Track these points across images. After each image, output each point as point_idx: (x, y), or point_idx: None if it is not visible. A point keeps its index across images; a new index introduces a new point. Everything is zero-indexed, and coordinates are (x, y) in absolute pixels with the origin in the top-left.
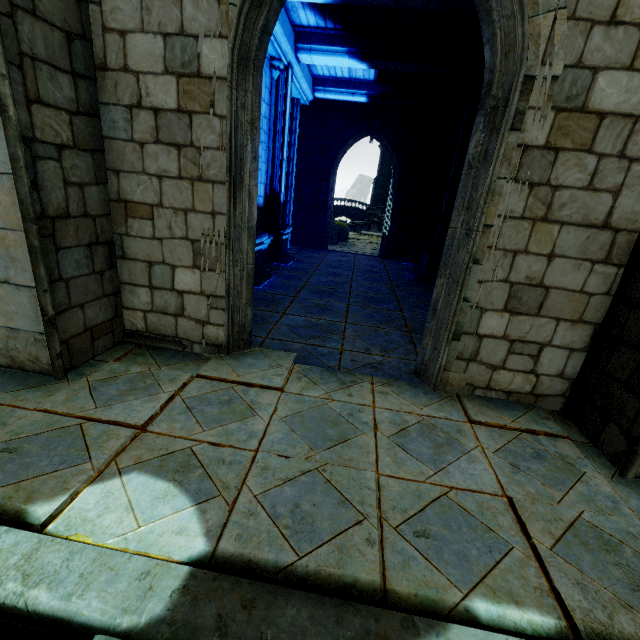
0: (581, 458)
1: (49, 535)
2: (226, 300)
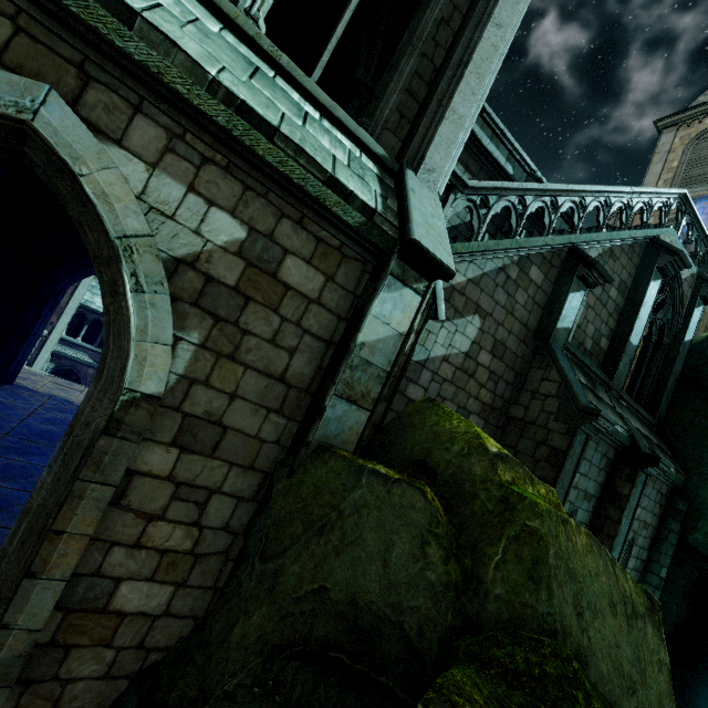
0: None
1: None
2: None
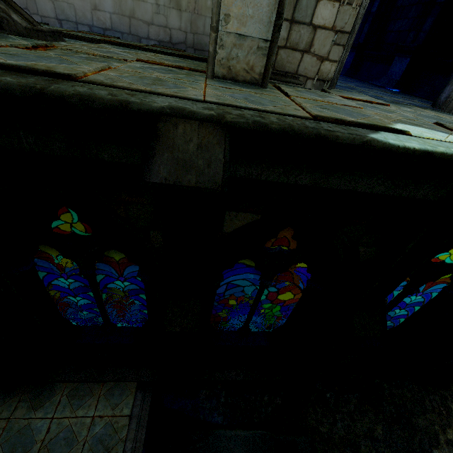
0: None
1: (416, 137)
2: (350, 36)
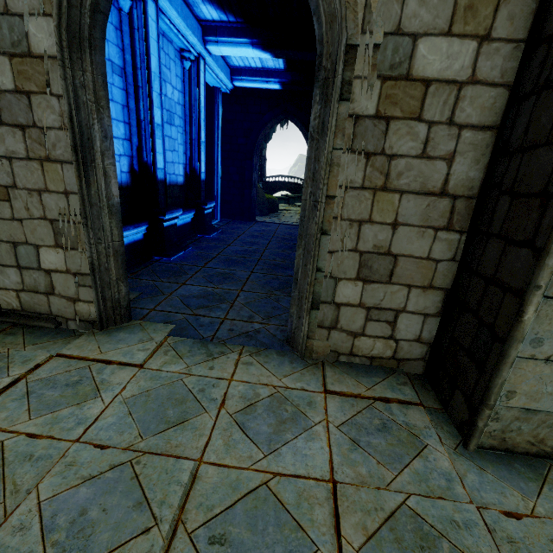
0: (428, 427)
1: None
2: (91, 277)
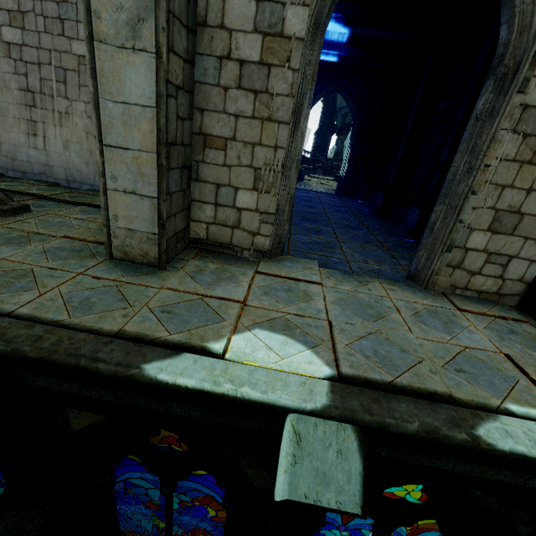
0: None
1: (229, 361)
2: (276, 216)
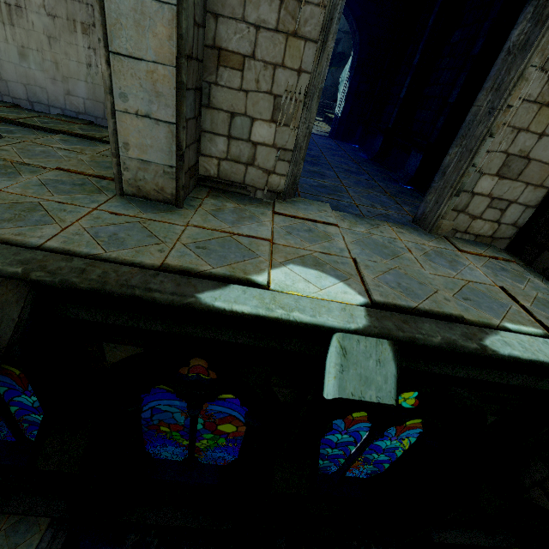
0: (525, 272)
1: (275, 291)
2: (294, 153)
